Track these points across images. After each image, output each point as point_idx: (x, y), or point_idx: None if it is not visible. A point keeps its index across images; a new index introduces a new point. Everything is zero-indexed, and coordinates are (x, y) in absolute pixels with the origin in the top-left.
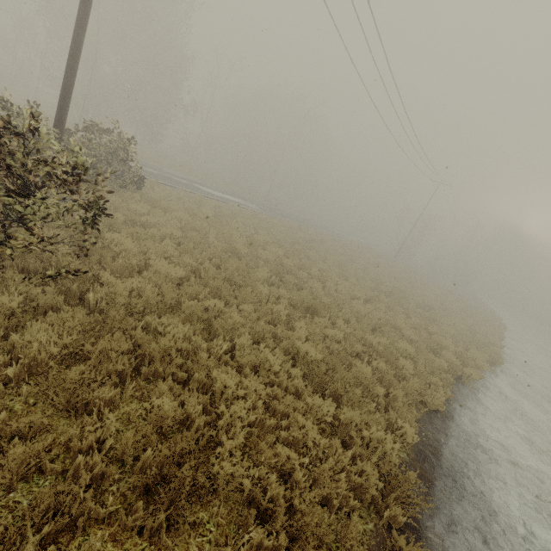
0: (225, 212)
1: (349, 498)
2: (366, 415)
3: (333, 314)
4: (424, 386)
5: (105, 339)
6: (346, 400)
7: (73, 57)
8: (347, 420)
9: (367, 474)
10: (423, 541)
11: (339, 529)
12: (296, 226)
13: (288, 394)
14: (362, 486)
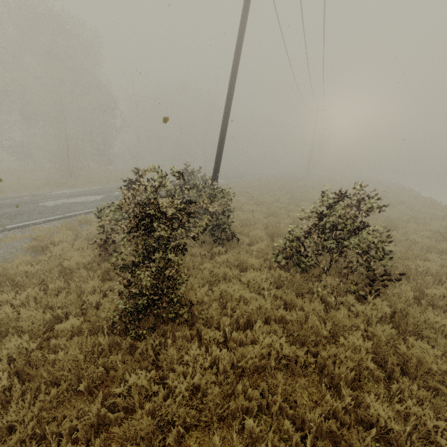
0: (237, 193)
1: None
2: None
3: (397, 224)
4: None
5: None
6: None
7: (224, 137)
8: None
9: None
10: None
11: None
12: (259, 181)
13: None
14: None
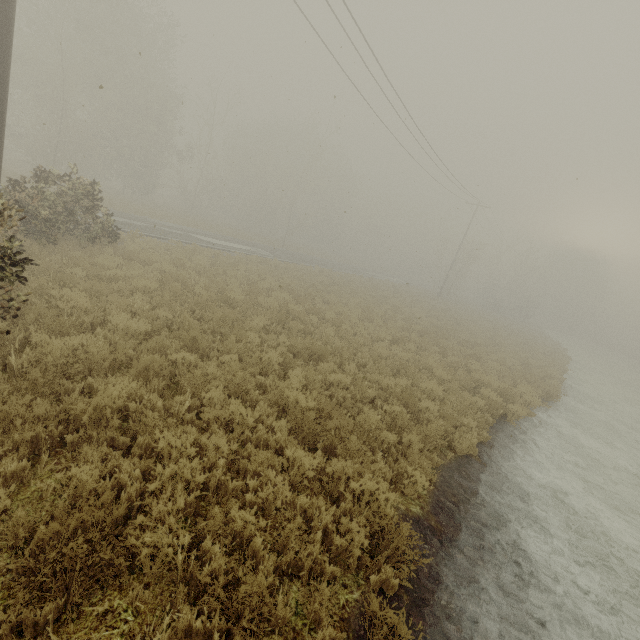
0: (225, 260)
1: (333, 564)
2: (359, 464)
3: (344, 359)
4: (453, 428)
5: (8, 403)
6: (341, 451)
7: None
8: (337, 473)
9: (352, 533)
10: (426, 606)
11: (301, 600)
12: (316, 270)
13: (261, 449)
14: (347, 549)
